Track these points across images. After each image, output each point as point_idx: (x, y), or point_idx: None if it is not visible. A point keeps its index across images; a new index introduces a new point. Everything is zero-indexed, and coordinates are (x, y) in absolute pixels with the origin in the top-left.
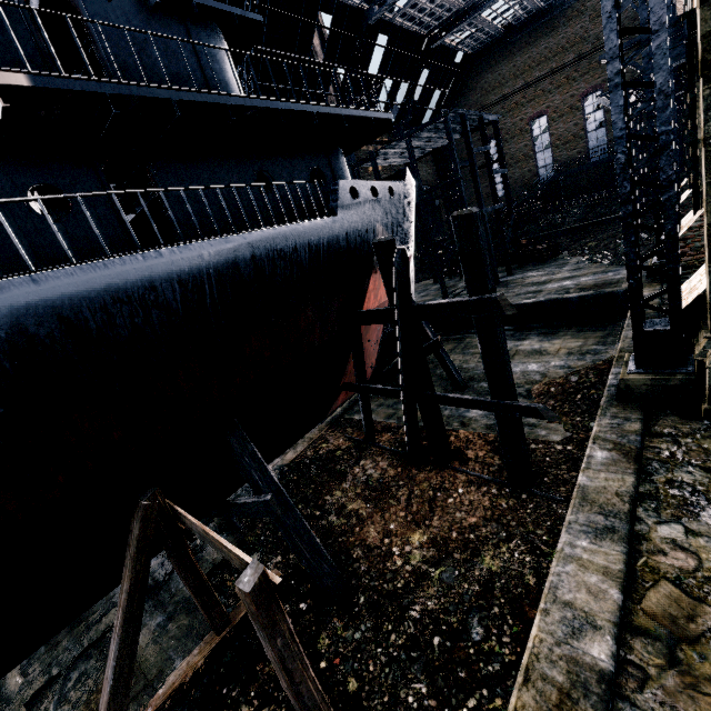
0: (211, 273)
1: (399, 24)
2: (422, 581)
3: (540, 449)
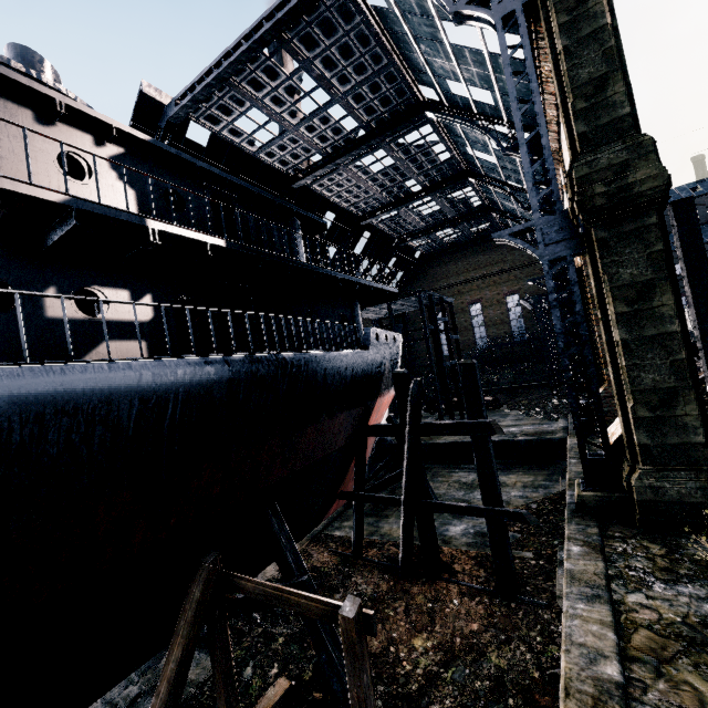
0: (304, 375)
1: (380, 228)
2: (436, 681)
3: (517, 563)
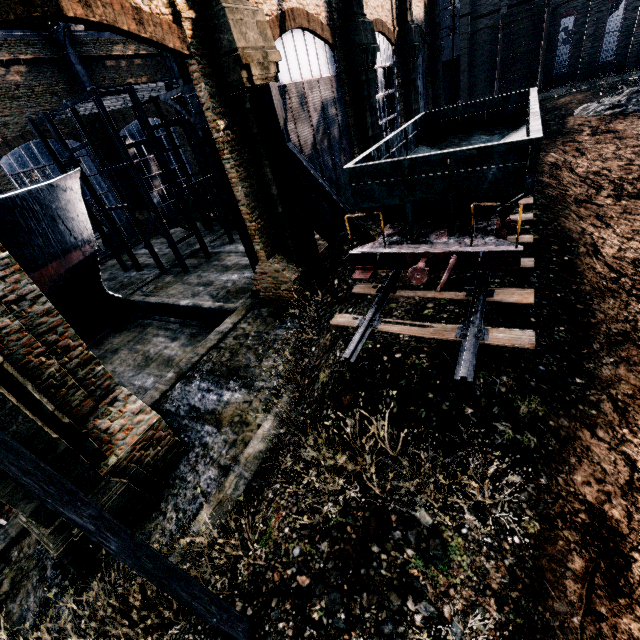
0: None
1: None
2: None
3: None
